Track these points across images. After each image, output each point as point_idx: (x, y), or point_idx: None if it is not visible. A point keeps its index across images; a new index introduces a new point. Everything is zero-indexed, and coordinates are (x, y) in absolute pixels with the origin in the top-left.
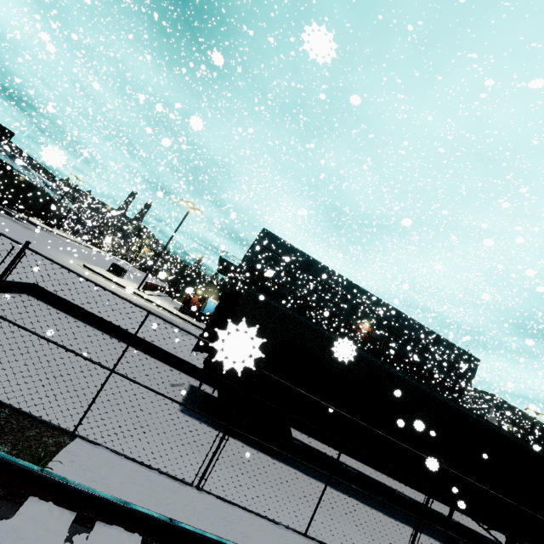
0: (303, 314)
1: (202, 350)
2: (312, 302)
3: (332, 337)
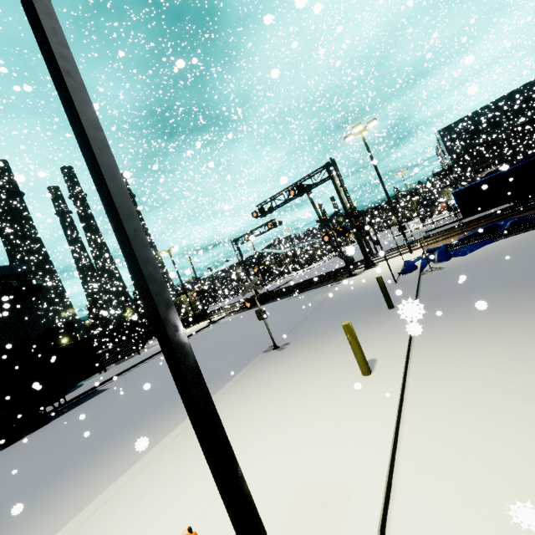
0: (531, 134)
1: None
2: (527, 124)
3: (530, 156)
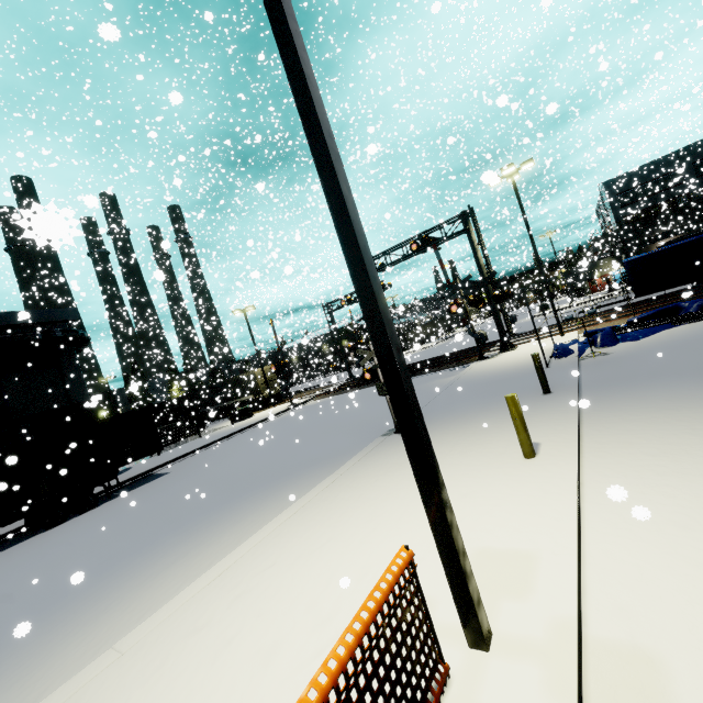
0: None
1: None
2: None
3: None
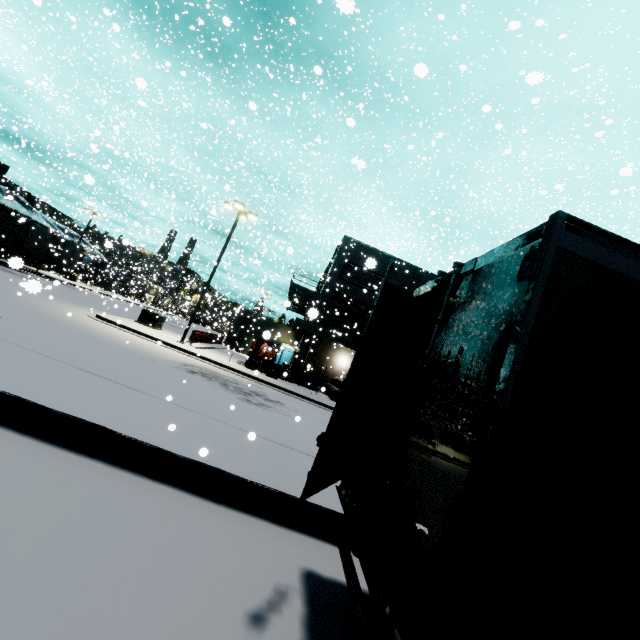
0: None
1: (328, 480)
2: None
3: None
